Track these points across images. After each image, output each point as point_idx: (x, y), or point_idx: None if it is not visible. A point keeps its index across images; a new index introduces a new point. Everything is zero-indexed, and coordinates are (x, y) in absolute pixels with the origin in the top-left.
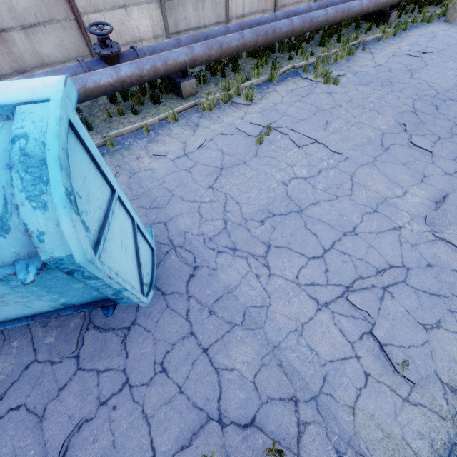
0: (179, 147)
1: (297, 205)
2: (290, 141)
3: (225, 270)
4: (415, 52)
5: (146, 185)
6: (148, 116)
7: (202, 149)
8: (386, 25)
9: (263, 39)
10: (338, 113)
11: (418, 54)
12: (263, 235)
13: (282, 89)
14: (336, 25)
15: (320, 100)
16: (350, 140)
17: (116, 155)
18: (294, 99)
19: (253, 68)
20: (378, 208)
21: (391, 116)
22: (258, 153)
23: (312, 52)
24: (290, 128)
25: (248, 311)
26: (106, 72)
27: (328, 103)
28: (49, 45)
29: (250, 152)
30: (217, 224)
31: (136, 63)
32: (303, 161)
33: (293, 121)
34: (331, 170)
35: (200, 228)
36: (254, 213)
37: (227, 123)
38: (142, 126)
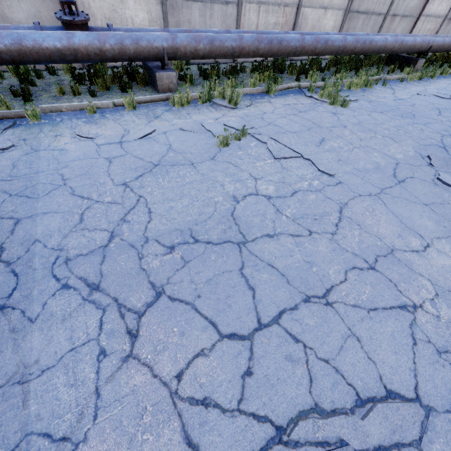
0: (118, 133)
1: (241, 232)
2: (267, 151)
3: (49, 325)
4: (444, 94)
5: (39, 166)
6: (106, 100)
7: (145, 140)
8: (412, 67)
9: (266, 48)
10: (340, 132)
11: (447, 97)
12: (161, 271)
13: (278, 102)
14: (356, 61)
15: (321, 117)
16: (349, 162)
17: (34, 128)
18: (289, 112)
19: (250, 77)
20: (378, 263)
21: (411, 146)
22: (217, 157)
23: (324, 77)
24: (271, 136)
25: (25, 447)
26: (55, 34)
27: (329, 122)
28: (22, 13)
29: (206, 153)
30: (96, 237)
31: (98, 34)
32: (275, 176)
33: (280, 131)
34: (312, 193)
35: (64, 239)
36: (166, 231)
37: (195, 120)
38: (90, 106)
